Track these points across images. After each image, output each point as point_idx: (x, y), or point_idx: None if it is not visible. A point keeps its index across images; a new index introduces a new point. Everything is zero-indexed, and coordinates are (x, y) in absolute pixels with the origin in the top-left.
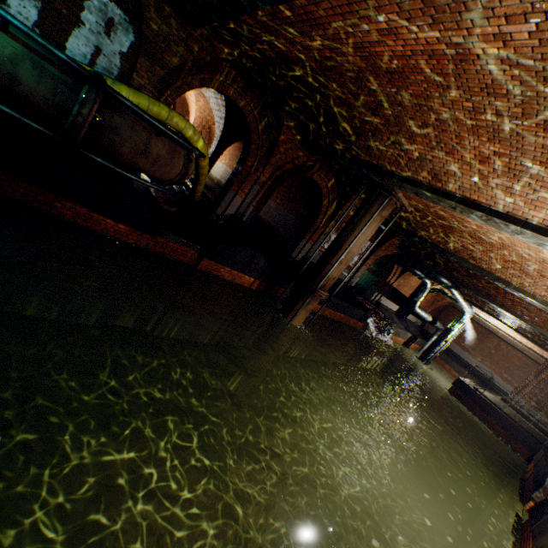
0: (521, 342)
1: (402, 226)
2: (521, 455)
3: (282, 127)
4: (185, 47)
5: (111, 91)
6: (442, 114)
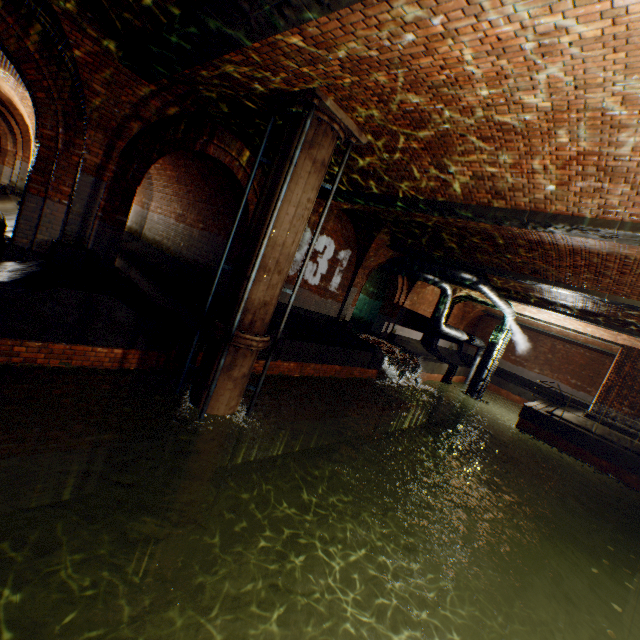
0: (585, 333)
1: (371, 192)
2: (639, 489)
3: (61, 23)
4: None
5: None
6: None
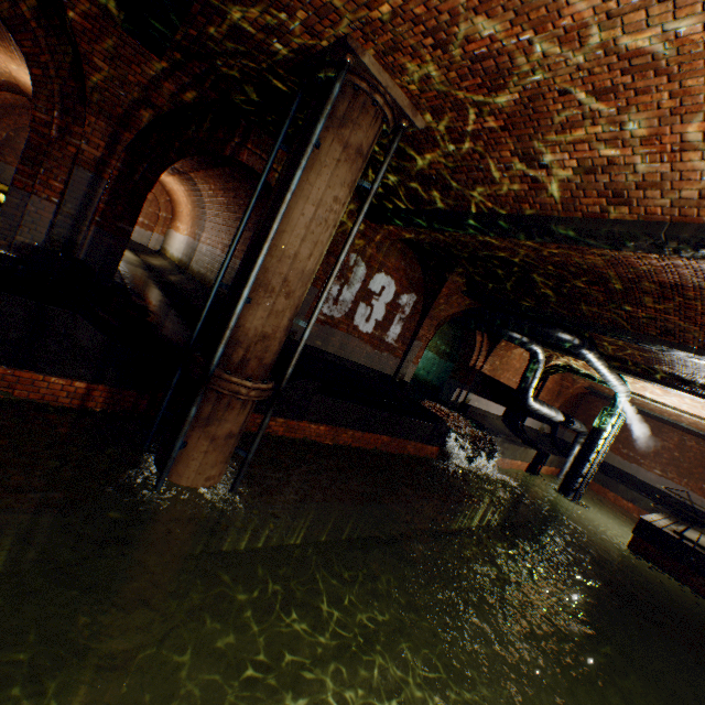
0: None
1: (435, 208)
2: None
3: None
4: None
5: None
6: None
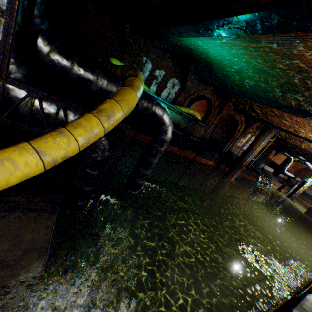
0: None
1: (278, 137)
2: None
3: (226, 104)
4: (197, 87)
5: (197, 121)
6: (297, 120)
